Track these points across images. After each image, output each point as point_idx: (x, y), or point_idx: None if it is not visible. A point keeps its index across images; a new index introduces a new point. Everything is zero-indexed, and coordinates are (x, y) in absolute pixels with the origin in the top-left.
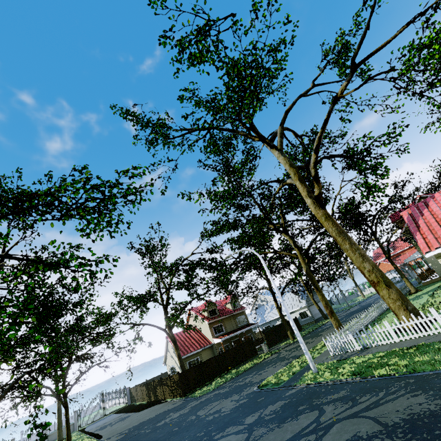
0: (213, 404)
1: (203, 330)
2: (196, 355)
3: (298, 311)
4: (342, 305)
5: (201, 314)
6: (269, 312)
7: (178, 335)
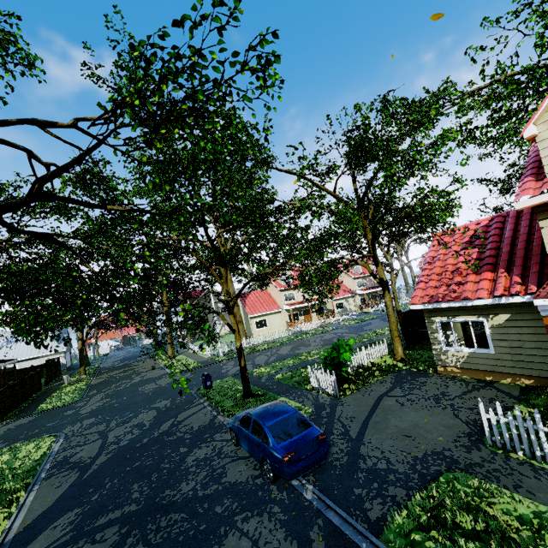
0: (149, 385)
1: None
2: None
3: (48, 356)
4: None
5: None
6: None
7: None
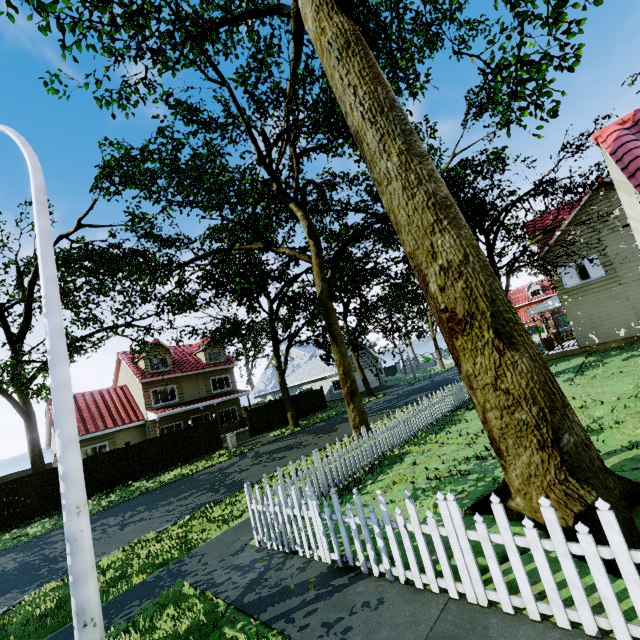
0: None
1: (135, 394)
2: (100, 440)
3: (332, 377)
4: (407, 376)
5: (136, 364)
6: (289, 374)
7: (77, 399)
